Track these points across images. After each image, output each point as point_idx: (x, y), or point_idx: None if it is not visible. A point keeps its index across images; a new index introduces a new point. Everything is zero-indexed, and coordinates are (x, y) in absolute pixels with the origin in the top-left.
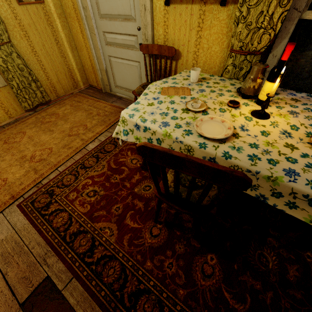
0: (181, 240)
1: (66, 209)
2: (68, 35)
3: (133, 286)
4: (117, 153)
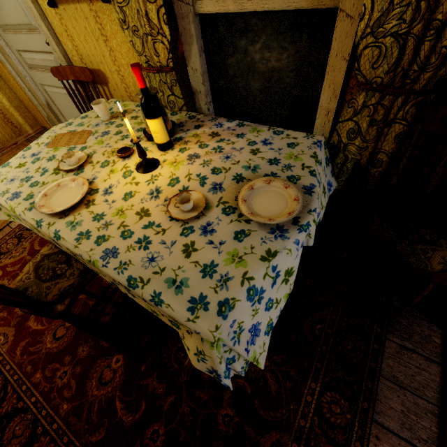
0: (88, 340)
1: None
2: None
3: (10, 405)
4: None
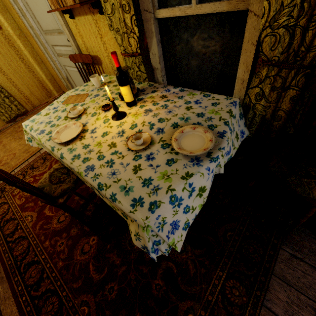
0: (77, 225)
1: (8, 202)
2: (32, 52)
3: (30, 258)
4: None
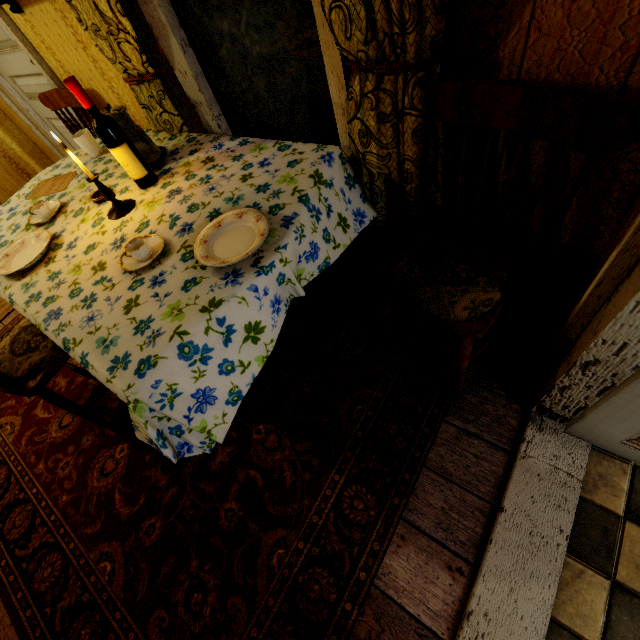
0: (94, 428)
1: None
2: None
3: (13, 496)
4: None
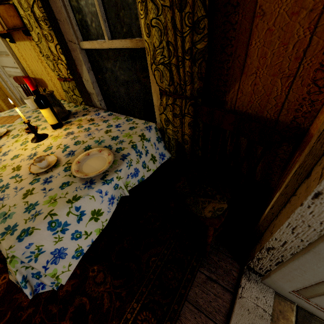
0: None
1: None
2: None
3: None
4: None
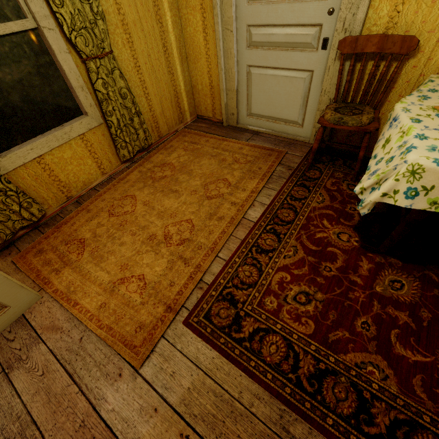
0: None
1: (272, 329)
2: (178, 38)
3: None
4: (305, 224)
